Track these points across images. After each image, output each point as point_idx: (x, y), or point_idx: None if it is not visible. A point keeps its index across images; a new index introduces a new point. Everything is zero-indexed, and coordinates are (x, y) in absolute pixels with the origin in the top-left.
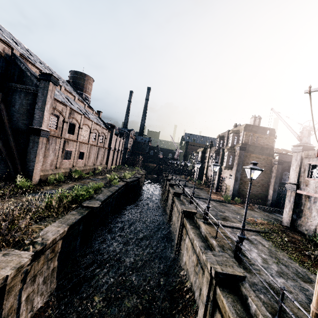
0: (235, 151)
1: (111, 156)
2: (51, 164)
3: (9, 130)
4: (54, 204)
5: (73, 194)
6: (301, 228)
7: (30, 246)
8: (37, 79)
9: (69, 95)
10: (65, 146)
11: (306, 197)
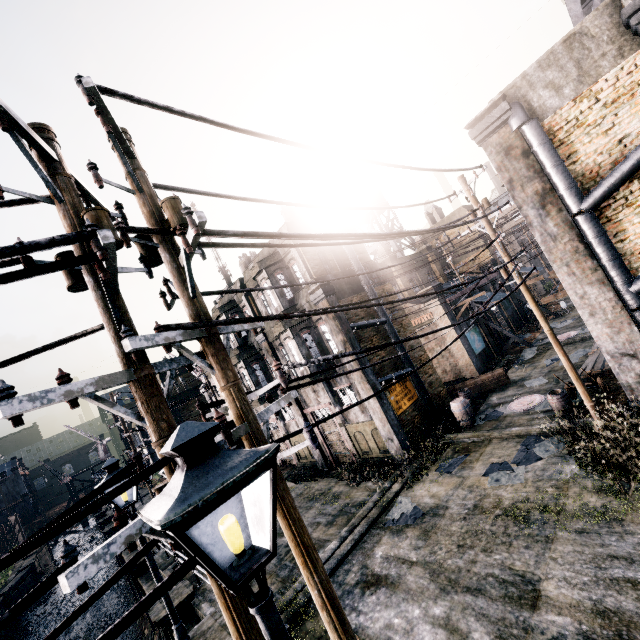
0: None
1: None
2: None
3: None
4: None
5: None
6: None
7: None
8: None
9: None
10: None
11: None
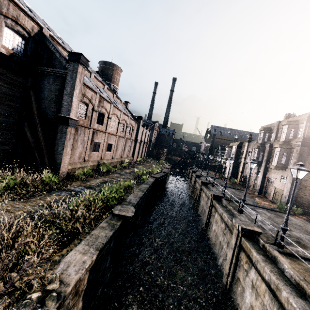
0: (291, 147)
1: (137, 148)
2: (80, 157)
3: (37, 119)
4: (80, 214)
5: (103, 197)
6: None
7: None
8: (66, 61)
9: (99, 83)
10: (94, 138)
11: None
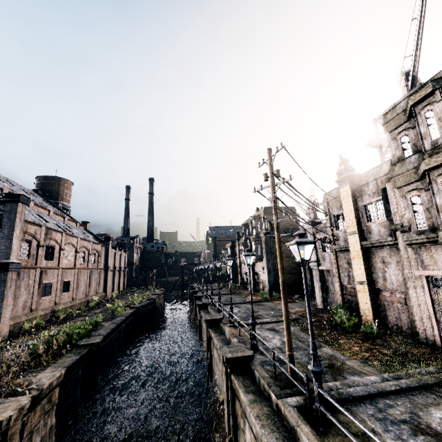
0: (261, 239)
1: (110, 279)
2: (24, 307)
3: None
4: (42, 349)
5: (65, 334)
6: (332, 306)
7: (26, 391)
8: (0, 202)
9: (41, 210)
10: (43, 278)
11: (327, 272)
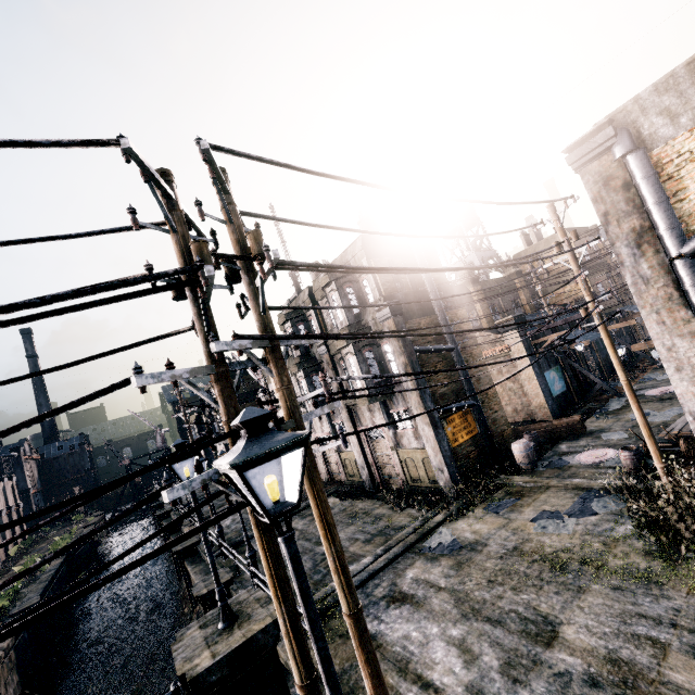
0: None
1: None
2: None
3: None
4: None
5: None
6: None
7: None
8: None
9: None
10: None
11: None
